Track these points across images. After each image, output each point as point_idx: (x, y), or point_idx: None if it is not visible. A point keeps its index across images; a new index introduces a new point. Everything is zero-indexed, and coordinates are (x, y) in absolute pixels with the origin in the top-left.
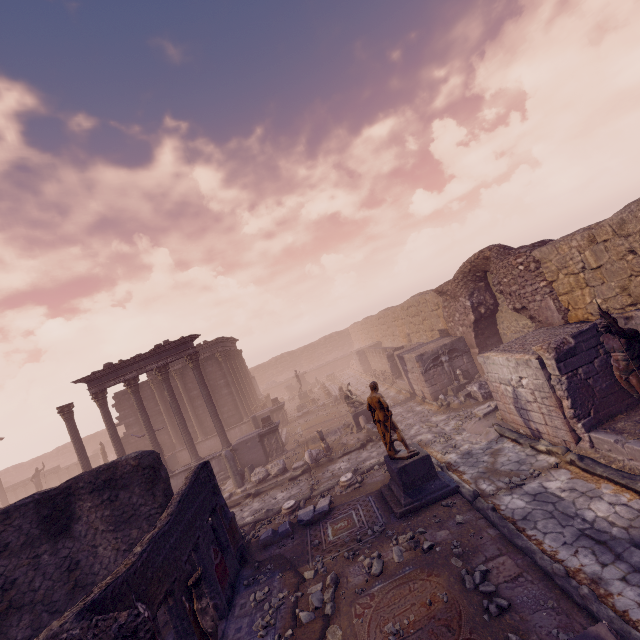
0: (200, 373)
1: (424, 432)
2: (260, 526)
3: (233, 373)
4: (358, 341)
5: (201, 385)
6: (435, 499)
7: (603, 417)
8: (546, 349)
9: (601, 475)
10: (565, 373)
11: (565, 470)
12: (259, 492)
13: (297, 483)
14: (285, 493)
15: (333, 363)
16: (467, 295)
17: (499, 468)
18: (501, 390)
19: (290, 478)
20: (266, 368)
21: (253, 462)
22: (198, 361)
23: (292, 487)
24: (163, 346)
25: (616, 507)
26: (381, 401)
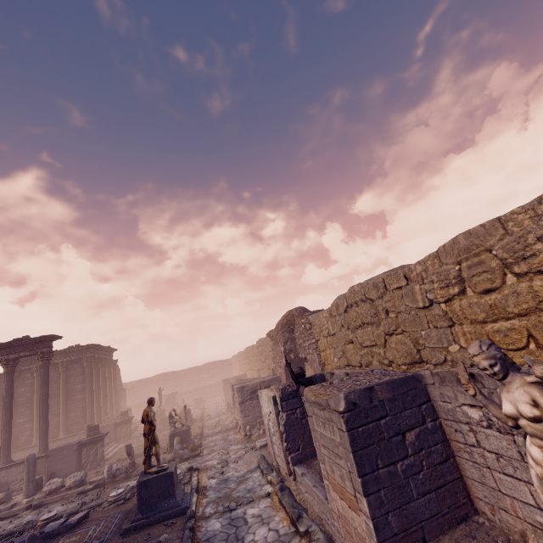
0: (46, 372)
1: (216, 458)
2: (7, 538)
3: (95, 380)
4: (236, 371)
5: (42, 383)
6: (163, 518)
7: (309, 453)
8: (277, 389)
9: (283, 504)
10: (286, 411)
11: (270, 499)
12: (42, 504)
13: (81, 497)
14: (63, 507)
15: (208, 388)
16: (283, 342)
17: (233, 494)
18: (265, 423)
19: (80, 491)
20: (148, 383)
21: (62, 472)
22: (49, 360)
23: (74, 501)
24: (20, 340)
25: (270, 532)
26: (148, 415)
